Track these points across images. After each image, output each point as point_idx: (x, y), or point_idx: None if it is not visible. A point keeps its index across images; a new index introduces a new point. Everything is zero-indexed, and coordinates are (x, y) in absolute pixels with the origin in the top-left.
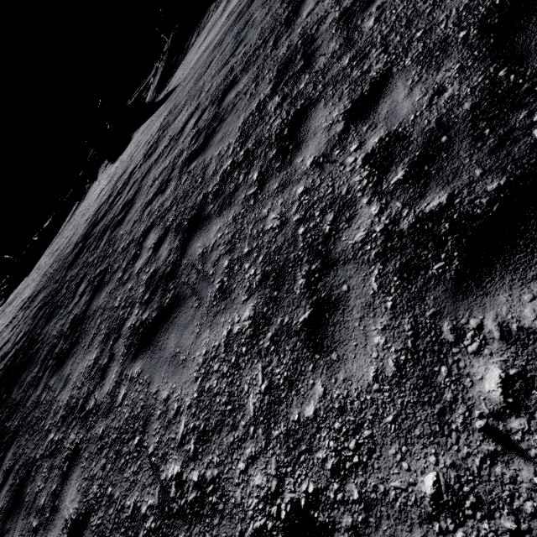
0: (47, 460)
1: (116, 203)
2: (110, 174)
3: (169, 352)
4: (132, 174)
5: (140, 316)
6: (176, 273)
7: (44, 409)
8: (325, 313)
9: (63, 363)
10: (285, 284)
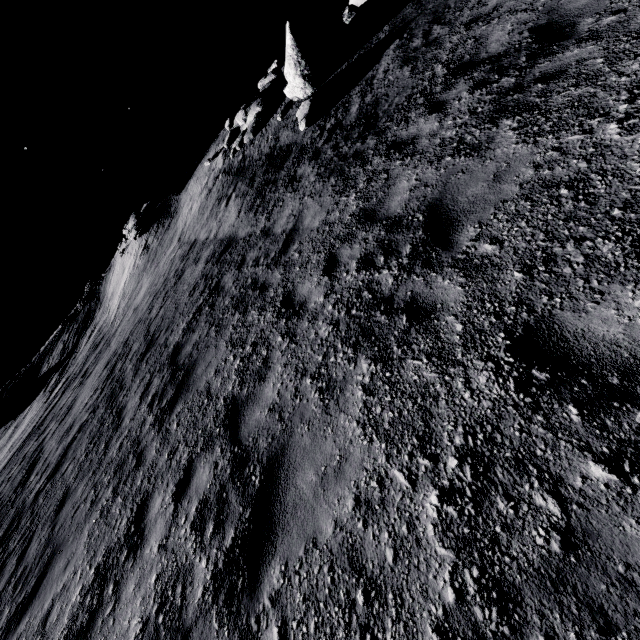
0: None
1: None
2: None
3: None
4: None
5: None
6: None
7: None
8: None
9: None
10: None
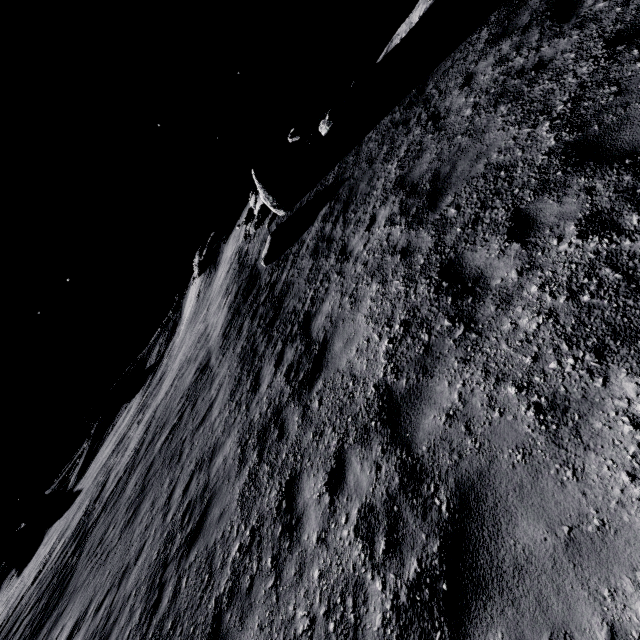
0: None
1: (2, 633)
2: (9, 596)
3: None
4: (21, 599)
5: None
6: None
7: None
8: None
9: None
10: None
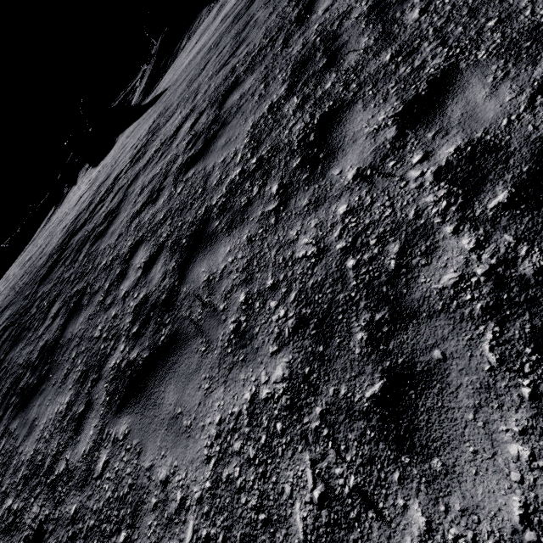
0: (1, 536)
1: (97, 211)
2: (91, 178)
3: (166, 411)
4: (116, 179)
5: (127, 354)
6: (174, 303)
7: (2, 462)
8: (408, 389)
9: (28, 403)
10: (335, 336)
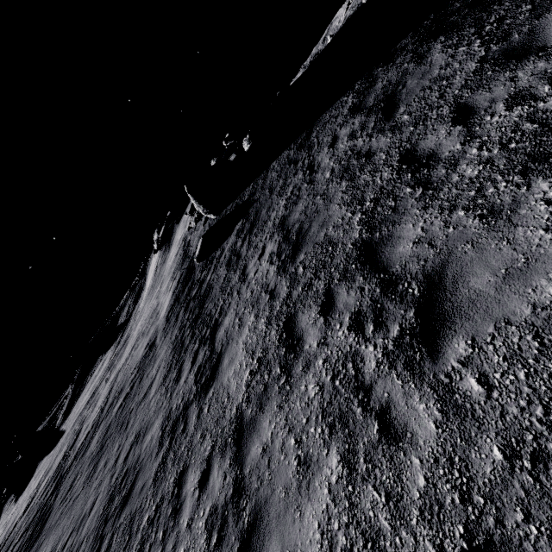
0: None
1: None
2: (7, 521)
3: None
4: (15, 526)
5: None
6: None
7: None
8: None
9: None
10: None
